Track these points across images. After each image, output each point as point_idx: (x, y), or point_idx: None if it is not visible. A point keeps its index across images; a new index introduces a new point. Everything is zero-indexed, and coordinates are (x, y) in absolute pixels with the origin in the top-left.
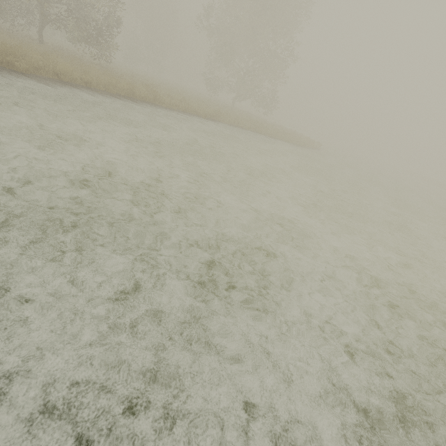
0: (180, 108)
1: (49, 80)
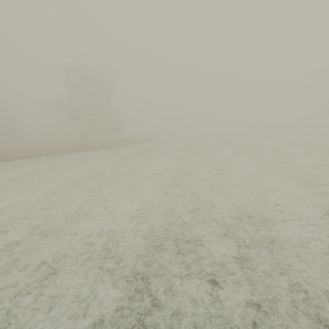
0: (7, 159)
1: None
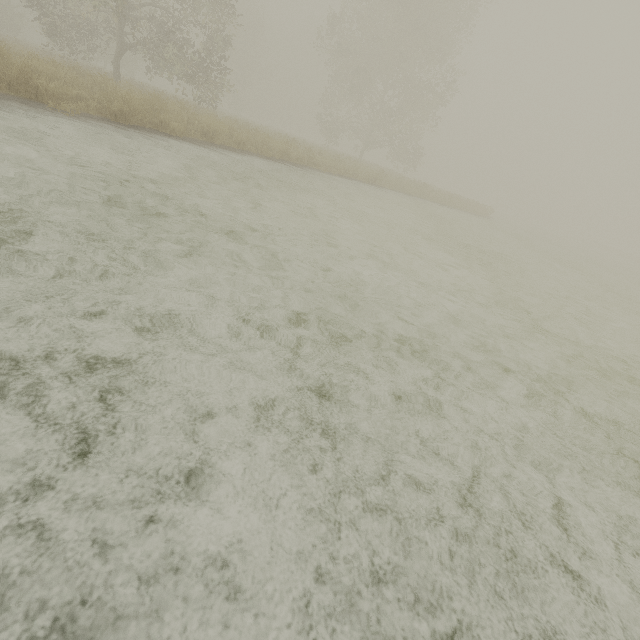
0: (338, 171)
1: (207, 145)
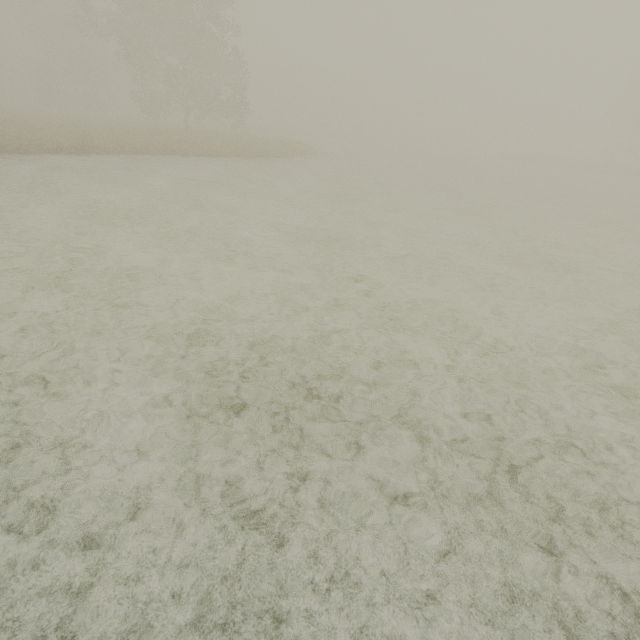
0: (8, 148)
1: None
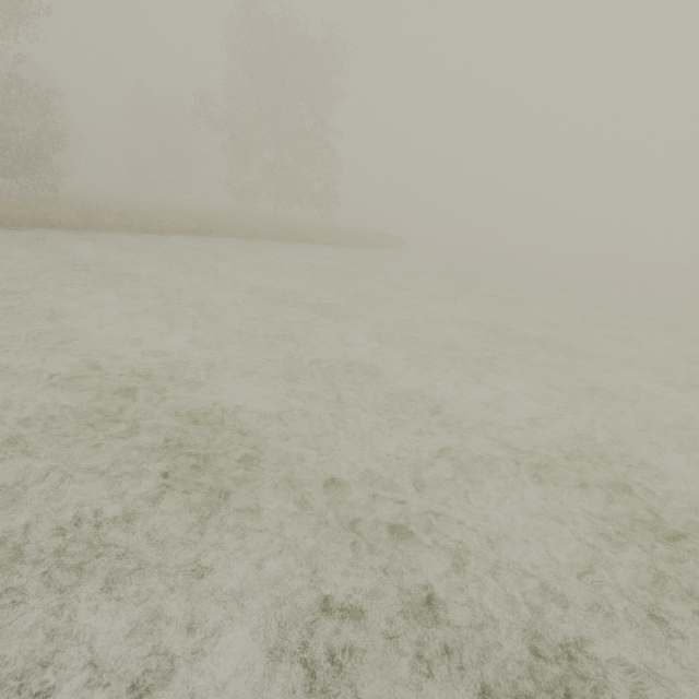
0: (134, 228)
1: None
